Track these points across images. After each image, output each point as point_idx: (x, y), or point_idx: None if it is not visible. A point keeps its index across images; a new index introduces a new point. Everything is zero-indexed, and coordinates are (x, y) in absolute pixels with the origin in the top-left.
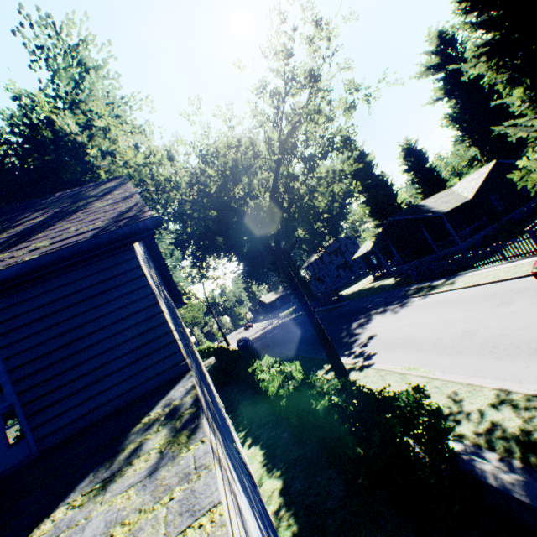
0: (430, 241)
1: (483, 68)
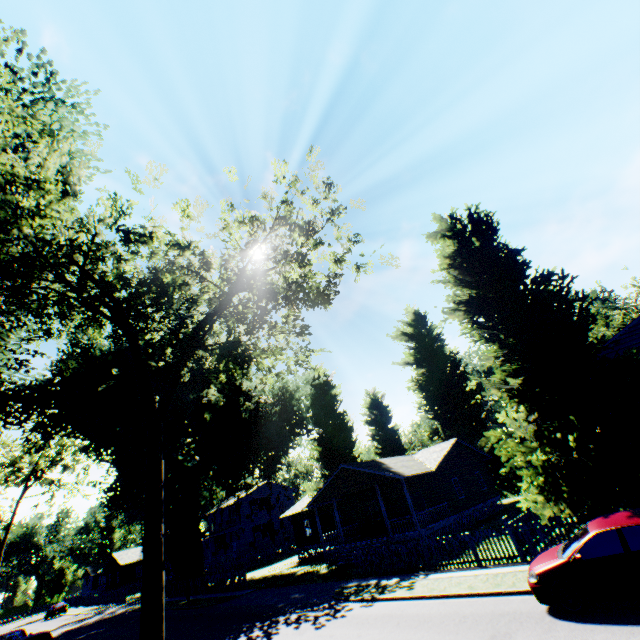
0: (384, 513)
1: (461, 317)
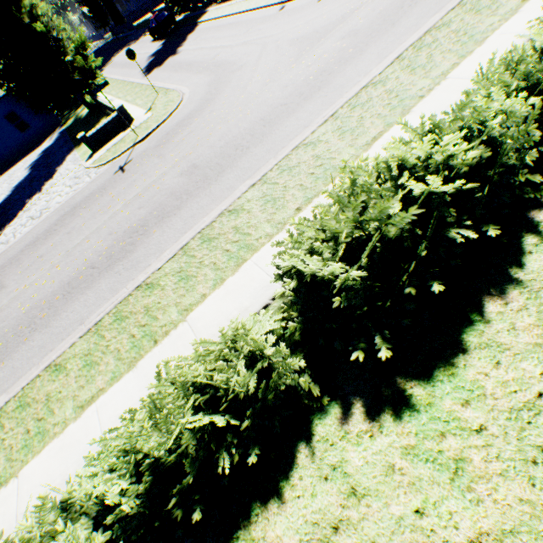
0: None
1: None
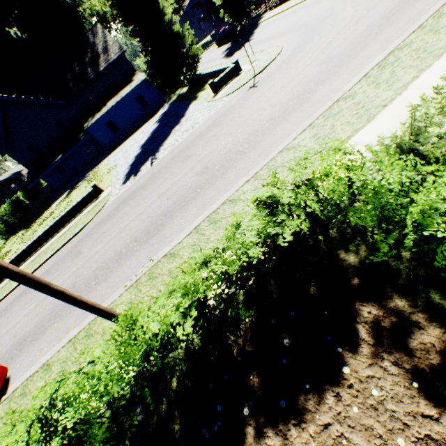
0: None
1: None
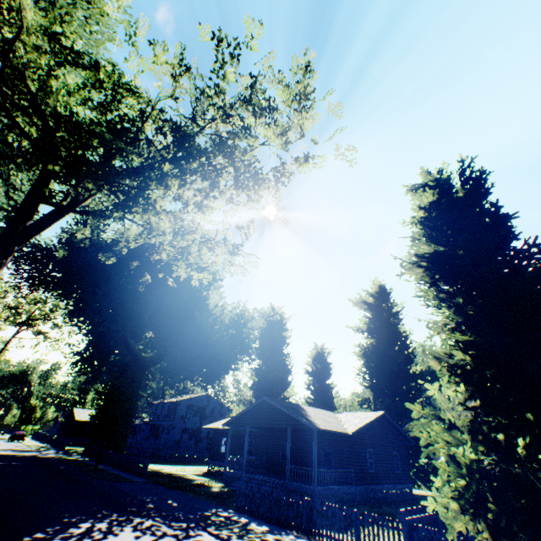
0: (288, 456)
1: (419, 275)
